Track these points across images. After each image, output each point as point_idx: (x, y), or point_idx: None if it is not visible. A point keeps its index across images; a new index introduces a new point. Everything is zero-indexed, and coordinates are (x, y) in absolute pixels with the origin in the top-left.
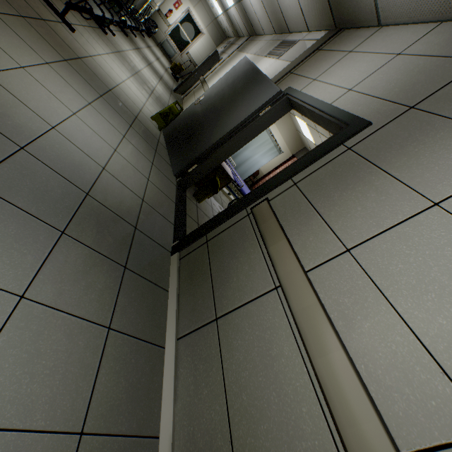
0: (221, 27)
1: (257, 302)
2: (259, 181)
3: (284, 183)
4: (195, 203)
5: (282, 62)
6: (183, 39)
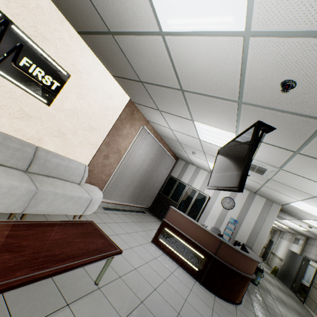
0: None
1: None
2: None
3: (314, 277)
4: (301, 298)
5: (299, 246)
6: None
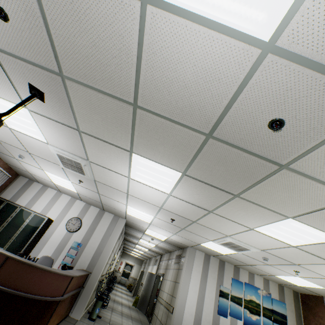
0: (140, 258)
1: (159, 308)
2: None
3: (159, 291)
4: None
5: (156, 266)
6: (127, 273)
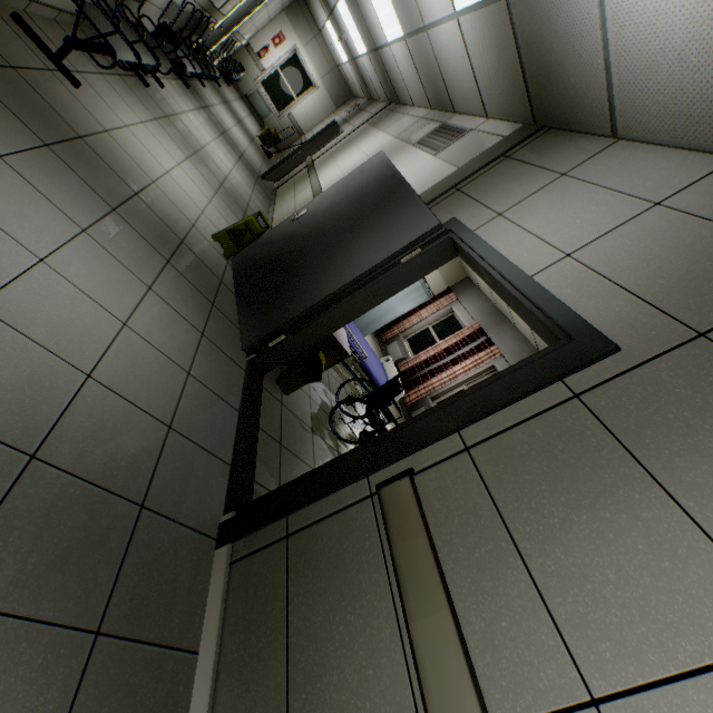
0: (345, 81)
1: None
2: (393, 326)
3: (444, 438)
4: (278, 398)
5: (441, 164)
6: (285, 93)
